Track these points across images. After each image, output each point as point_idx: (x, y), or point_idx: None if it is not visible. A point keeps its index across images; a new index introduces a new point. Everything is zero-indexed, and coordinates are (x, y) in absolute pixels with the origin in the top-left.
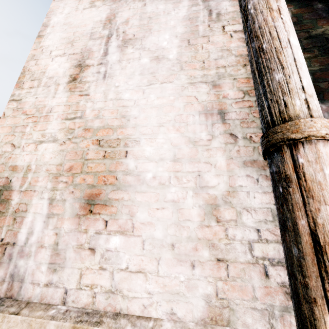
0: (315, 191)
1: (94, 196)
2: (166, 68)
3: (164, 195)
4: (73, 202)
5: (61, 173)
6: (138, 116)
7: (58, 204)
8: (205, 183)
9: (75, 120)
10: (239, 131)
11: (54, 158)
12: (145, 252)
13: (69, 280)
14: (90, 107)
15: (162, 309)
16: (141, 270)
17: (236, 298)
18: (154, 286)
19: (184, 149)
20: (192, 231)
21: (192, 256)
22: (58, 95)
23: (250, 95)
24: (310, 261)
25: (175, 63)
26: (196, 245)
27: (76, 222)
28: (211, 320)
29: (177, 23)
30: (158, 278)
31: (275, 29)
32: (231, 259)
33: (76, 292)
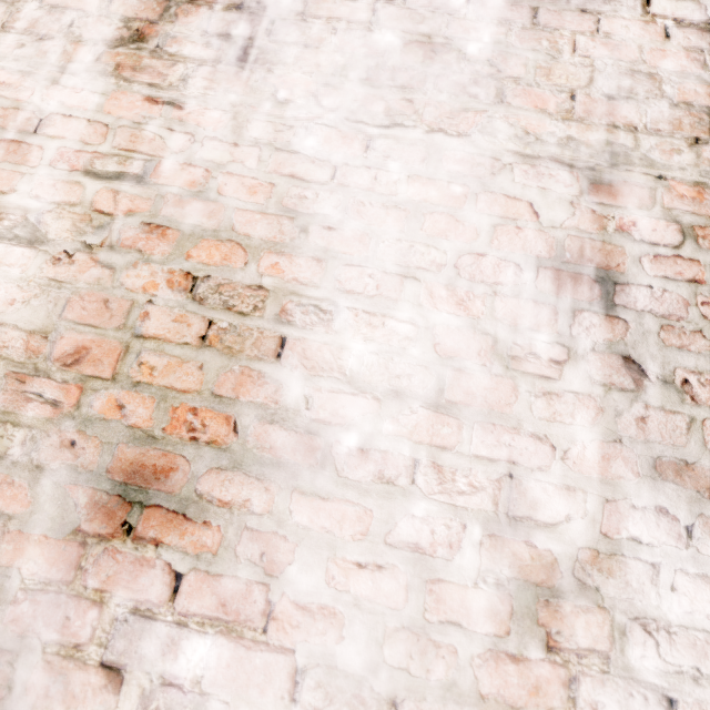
0: None
1: (147, 476)
2: (451, 84)
3: (389, 522)
4: (70, 481)
5: (40, 365)
6: (337, 225)
7: (14, 480)
8: (528, 507)
9: (121, 183)
10: (654, 354)
11: (24, 303)
12: None
13: None
14: (178, 150)
15: None
16: None
17: None
18: None
19: (475, 375)
20: (462, 665)
21: None
22: (73, 79)
23: (701, 243)
24: None
25: (483, 74)
26: None
27: (69, 557)
28: None
29: None
30: None
31: None
32: None
33: None
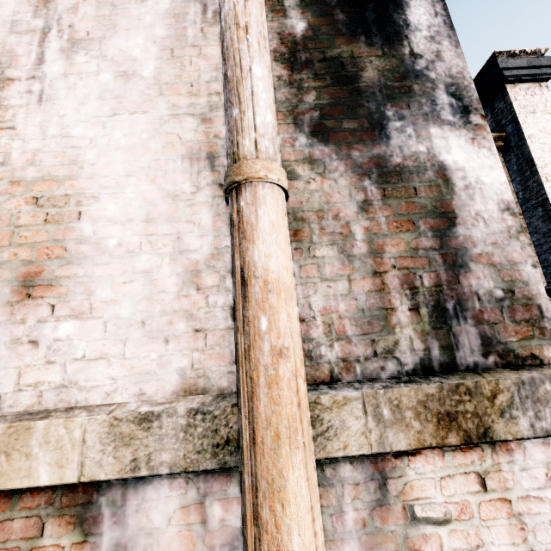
0: (248, 232)
1: (33, 276)
2: (138, 91)
3: (133, 265)
4: (1, 286)
5: None
6: (96, 162)
7: None
8: (186, 246)
9: None
10: None
11: None
12: (107, 335)
13: (2, 384)
14: (18, 147)
15: (129, 392)
16: (103, 356)
17: (213, 366)
18: (119, 370)
19: (161, 206)
20: (167, 303)
21: (166, 331)
22: None
23: None
24: (238, 296)
25: (152, 84)
26: (171, 318)
27: (7, 312)
28: (184, 392)
29: (156, 20)
30: (124, 361)
31: (239, 53)
32: (210, 327)
33: (15, 395)
